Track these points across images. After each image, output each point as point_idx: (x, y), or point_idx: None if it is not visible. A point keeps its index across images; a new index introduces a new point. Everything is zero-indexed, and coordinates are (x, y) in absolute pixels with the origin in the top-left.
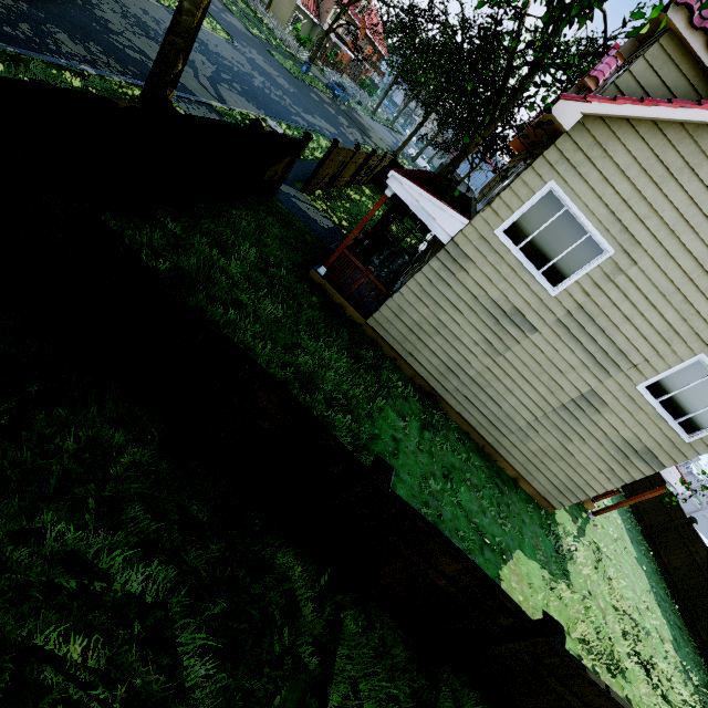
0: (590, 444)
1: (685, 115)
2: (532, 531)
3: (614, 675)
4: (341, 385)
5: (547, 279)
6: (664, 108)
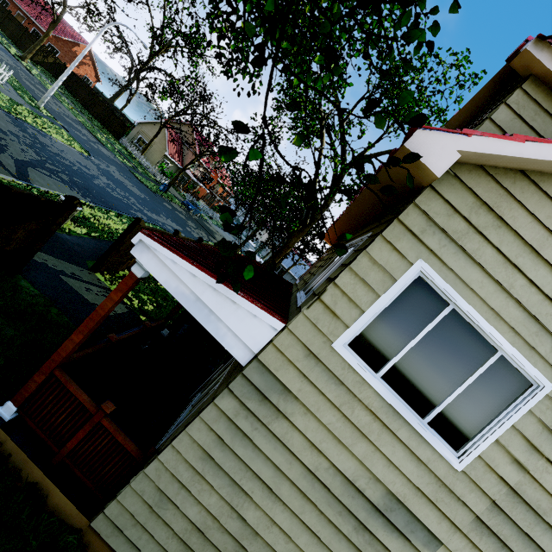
0: None
1: None
2: None
3: None
4: None
5: (440, 434)
6: None
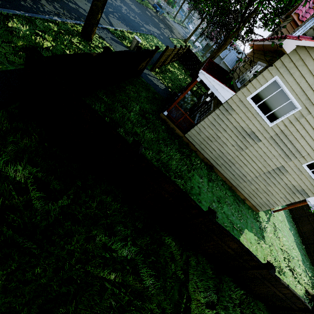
0: (278, 187)
1: None
2: (250, 221)
3: (280, 274)
4: (177, 166)
5: (268, 119)
6: None
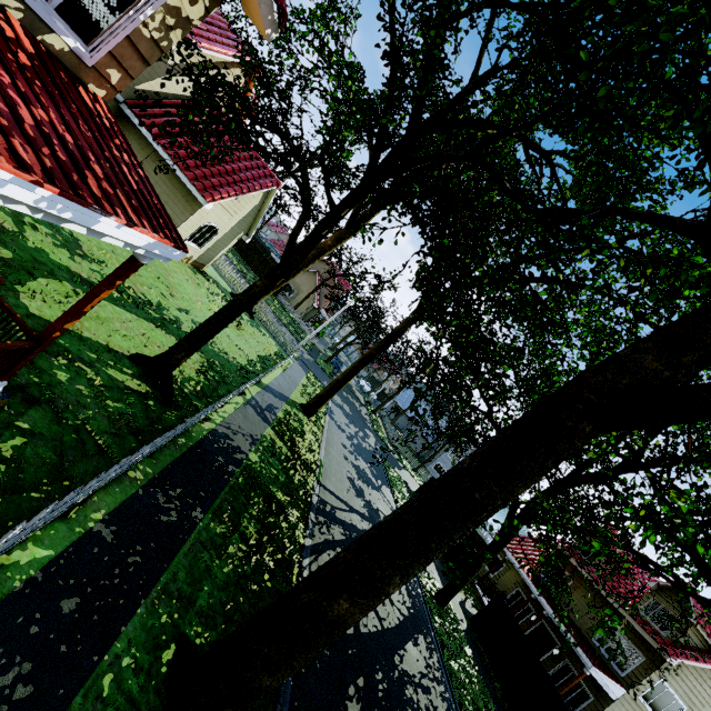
0: None
1: (710, 667)
2: None
3: None
4: None
5: None
6: (704, 664)
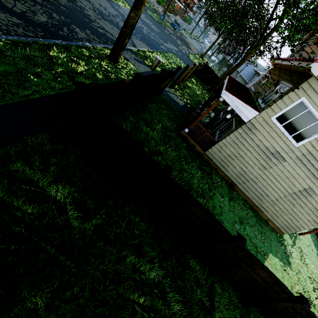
0: (305, 209)
1: None
2: (275, 244)
3: (310, 307)
4: (198, 184)
5: (294, 139)
6: None
